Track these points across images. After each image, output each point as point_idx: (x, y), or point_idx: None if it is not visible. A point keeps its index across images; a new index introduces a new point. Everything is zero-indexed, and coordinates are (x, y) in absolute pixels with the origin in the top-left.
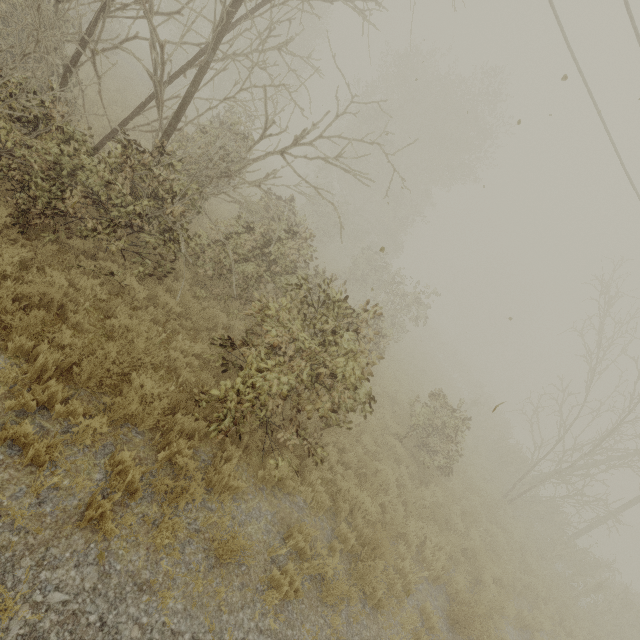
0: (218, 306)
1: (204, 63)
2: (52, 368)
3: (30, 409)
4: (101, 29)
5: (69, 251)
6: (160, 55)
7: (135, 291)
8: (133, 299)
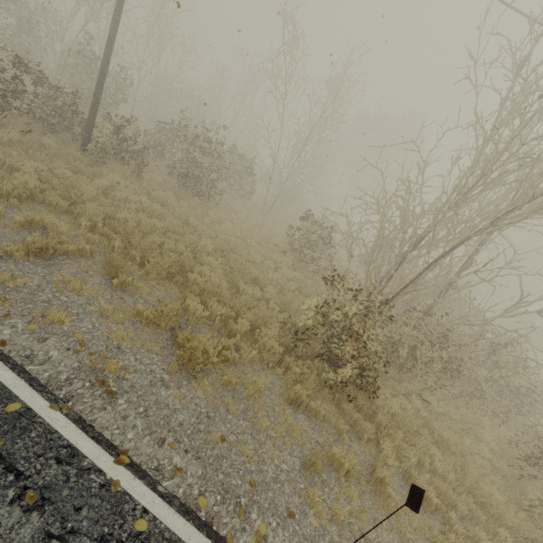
0: (463, 404)
1: (465, 264)
2: (454, 482)
3: (462, 515)
4: (409, 263)
5: (382, 377)
6: (449, 272)
7: (429, 404)
8: (431, 411)
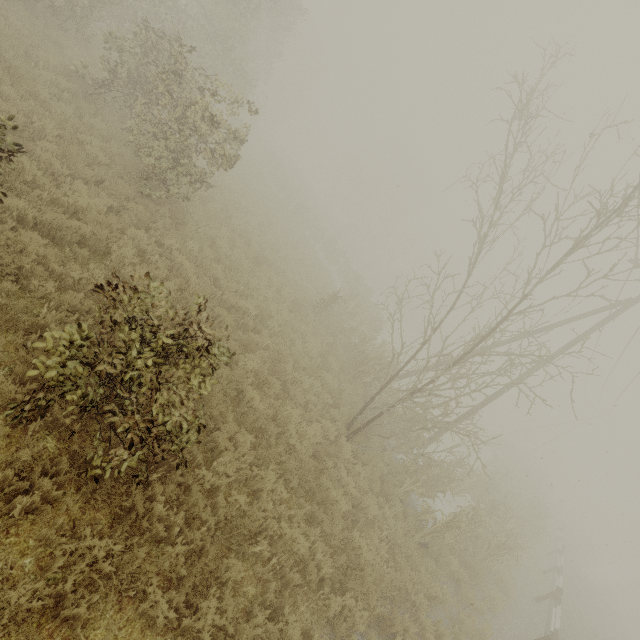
0: None
1: None
2: None
3: None
4: None
5: None
6: None
7: None
8: None
